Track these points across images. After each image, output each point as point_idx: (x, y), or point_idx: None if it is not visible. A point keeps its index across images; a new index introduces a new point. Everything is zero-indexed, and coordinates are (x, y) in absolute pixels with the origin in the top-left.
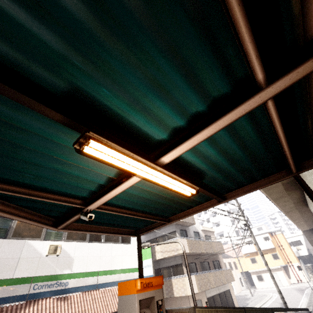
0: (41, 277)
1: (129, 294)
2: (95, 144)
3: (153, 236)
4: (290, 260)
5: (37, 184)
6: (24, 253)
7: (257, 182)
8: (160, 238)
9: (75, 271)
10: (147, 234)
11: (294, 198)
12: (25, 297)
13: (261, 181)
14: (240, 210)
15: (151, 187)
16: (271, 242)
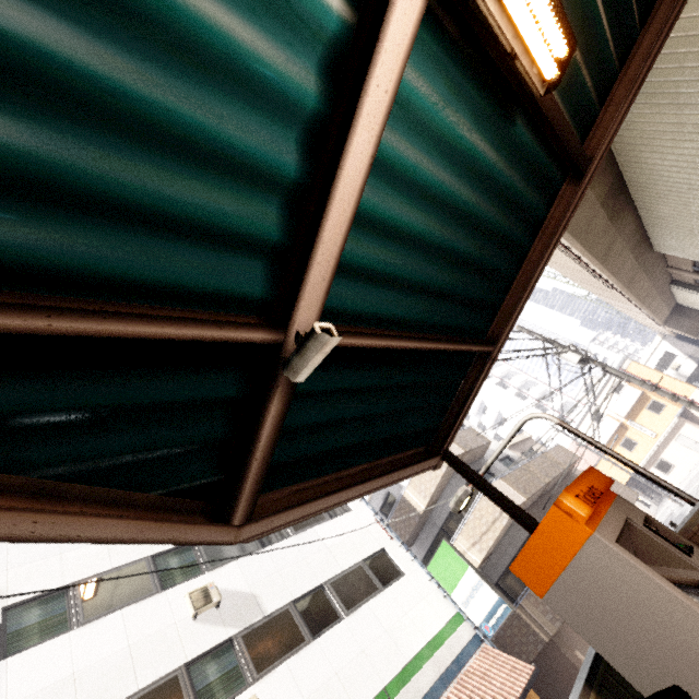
0: None
1: (573, 553)
2: None
3: (433, 531)
4: (682, 395)
5: (52, 259)
6: None
7: (632, 56)
8: (448, 522)
9: None
10: (417, 537)
11: (628, 238)
12: None
13: (639, 45)
14: (552, 341)
15: (427, 169)
16: (629, 387)
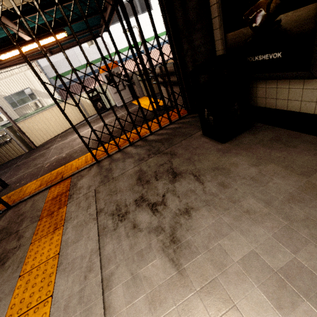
0: (95, 60)
1: (101, 73)
2: (2, 58)
3: None
4: None
5: None
6: (75, 50)
7: None
8: None
9: (114, 51)
10: None
11: None
12: (95, 72)
13: None
14: None
15: None
16: None
